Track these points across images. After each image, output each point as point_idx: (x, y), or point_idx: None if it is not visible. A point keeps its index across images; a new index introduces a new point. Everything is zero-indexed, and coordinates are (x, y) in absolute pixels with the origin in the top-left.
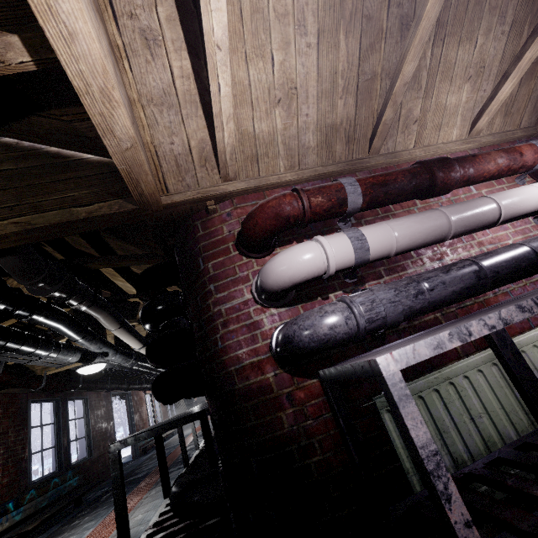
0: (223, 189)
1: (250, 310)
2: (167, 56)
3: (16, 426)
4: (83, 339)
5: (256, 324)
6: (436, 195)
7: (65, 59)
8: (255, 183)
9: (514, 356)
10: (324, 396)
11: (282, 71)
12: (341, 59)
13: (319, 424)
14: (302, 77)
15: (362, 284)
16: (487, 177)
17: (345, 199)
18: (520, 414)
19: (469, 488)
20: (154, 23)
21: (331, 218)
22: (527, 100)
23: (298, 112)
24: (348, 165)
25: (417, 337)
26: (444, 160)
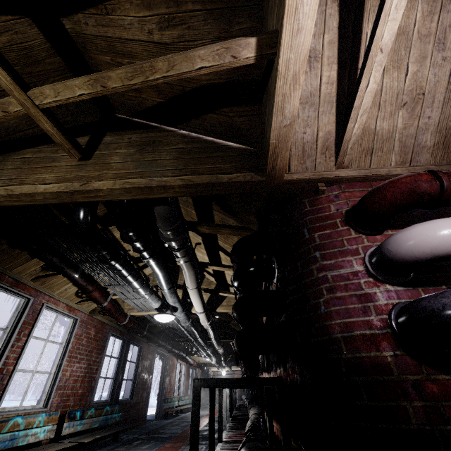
0: (335, 174)
1: (360, 281)
2: (321, 68)
3: (98, 349)
4: (169, 290)
5: (368, 296)
6: None
7: (284, 49)
8: (366, 173)
9: None
10: None
11: (413, 80)
12: None
13: None
14: (431, 85)
15: None
16: None
17: None
18: None
19: None
20: (318, 46)
21: (447, 213)
22: None
23: (420, 114)
24: None
25: None
26: None
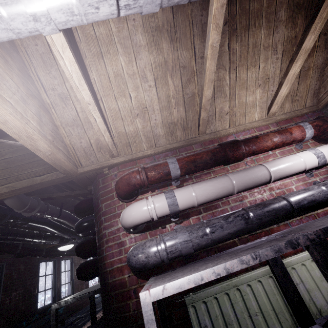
0: (111, 162)
1: (120, 234)
2: (73, 103)
3: (31, 276)
4: (59, 232)
5: (122, 243)
6: (232, 163)
7: (5, 129)
8: (130, 157)
9: (283, 273)
10: None
11: (136, 101)
12: (171, 89)
13: None
14: (149, 102)
15: (188, 218)
16: (268, 149)
17: (169, 172)
18: (286, 315)
19: None
20: (64, 90)
21: None
22: (307, 91)
23: (149, 118)
24: (186, 142)
25: (199, 265)
26: (234, 143)
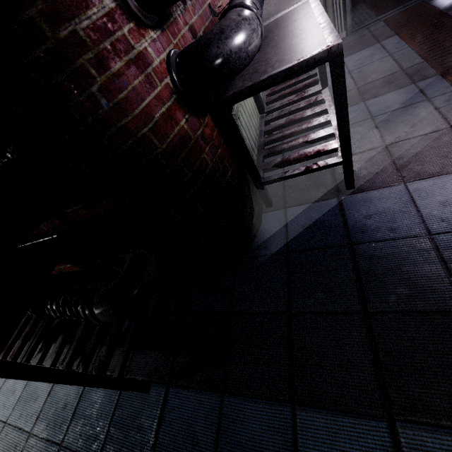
0: None
1: (124, 33)
2: None
3: None
4: None
5: (143, 57)
6: None
7: None
8: None
9: None
10: (216, 127)
11: None
12: None
13: (223, 150)
14: None
15: (186, 4)
16: None
17: None
18: (255, 111)
19: (274, 146)
20: None
21: None
22: None
23: None
24: None
25: (269, 50)
26: None
